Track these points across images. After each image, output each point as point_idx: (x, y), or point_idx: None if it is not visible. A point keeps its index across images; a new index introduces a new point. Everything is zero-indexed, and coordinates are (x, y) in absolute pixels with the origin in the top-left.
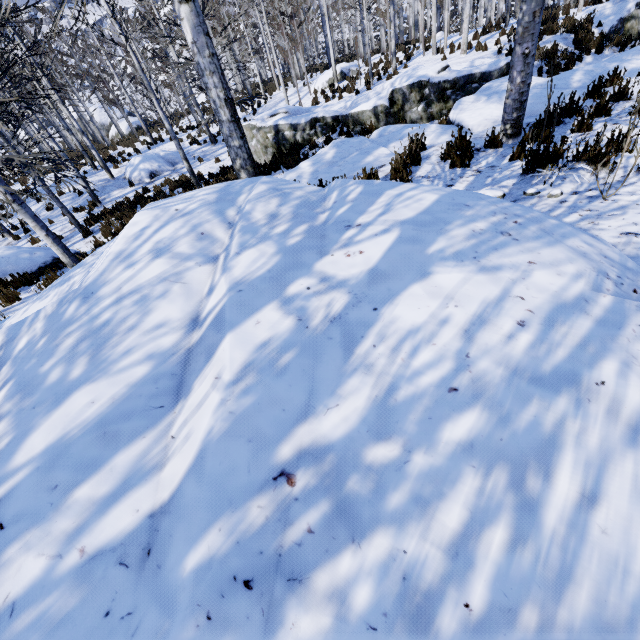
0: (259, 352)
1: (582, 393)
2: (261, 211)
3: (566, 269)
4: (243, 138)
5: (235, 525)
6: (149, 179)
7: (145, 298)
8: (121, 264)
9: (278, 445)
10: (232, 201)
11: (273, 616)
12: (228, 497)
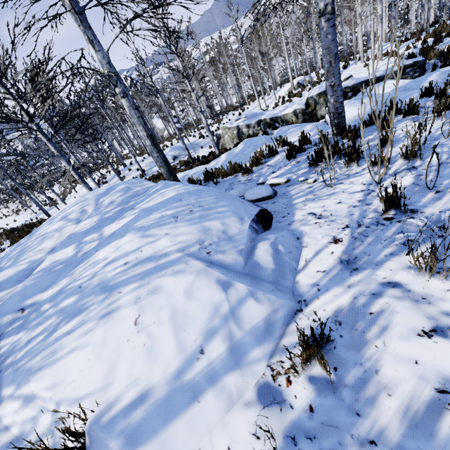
0: (52, 264)
1: (110, 295)
2: (109, 200)
3: (179, 238)
4: (159, 152)
5: None
6: (172, 160)
7: (44, 238)
8: (48, 223)
9: (28, 299)
10: (107, 193)
11: None
12: (2, 312)
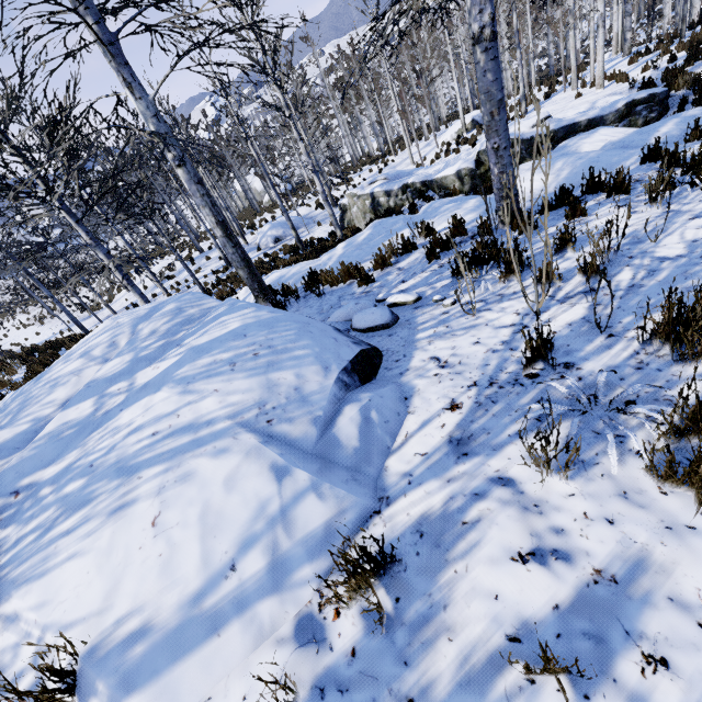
0: (61, 426)
1: (127, 481)
2: (150, 328)
3: (231, 398)
4: (236, 247)
5: None
6: (273, 244)
7: (56, 384)
8: (63, 360)
9: (25, 478)
10: (150, 317)
11: None
12: None
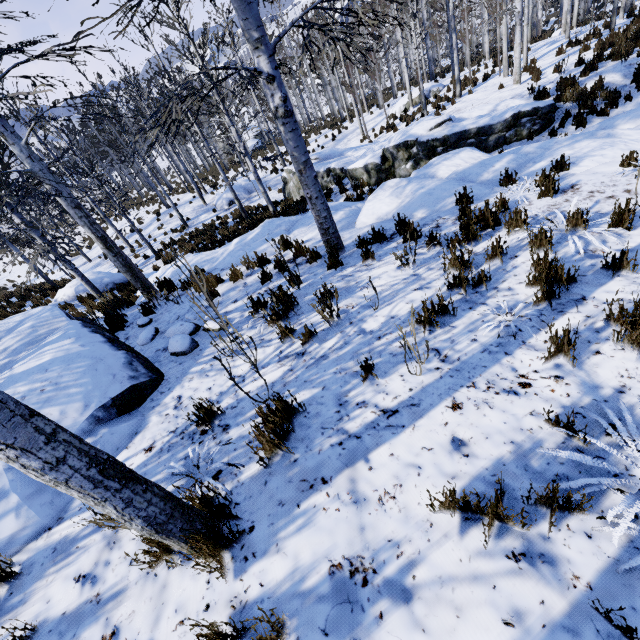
0: None
1: None
2: (5, 345)
3: None
4: (117, 256)
5: None
6: (228, 206)
7: None
8: None
9: None
10: (13, 331)
11: None
12: None
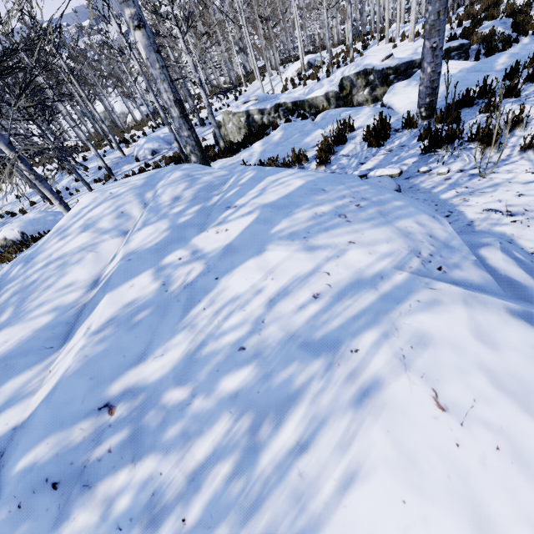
0: (123, 310)
1: (336, 358)
2: (169, 194)
3: (379, 248)
4: (191, 129)
5: (59, 441)
6: (151, 156)
7: (65, 263)
8: (57, 236)
9: (110, 383)
10: (153, 185)
11: (65, 511)
12: (61, 420)
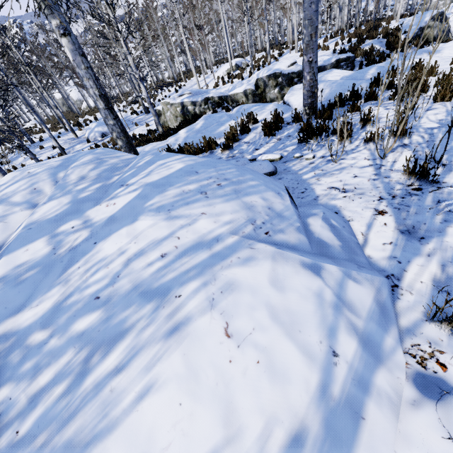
0: (14, 270)
1: (163, 302)
2: (76, 174)
3: (223, 218)
4: (116, 119)
5: None
6: (101, 138)
7: None
8: None
9: None
10: (67, 166)
11: None
12: None
